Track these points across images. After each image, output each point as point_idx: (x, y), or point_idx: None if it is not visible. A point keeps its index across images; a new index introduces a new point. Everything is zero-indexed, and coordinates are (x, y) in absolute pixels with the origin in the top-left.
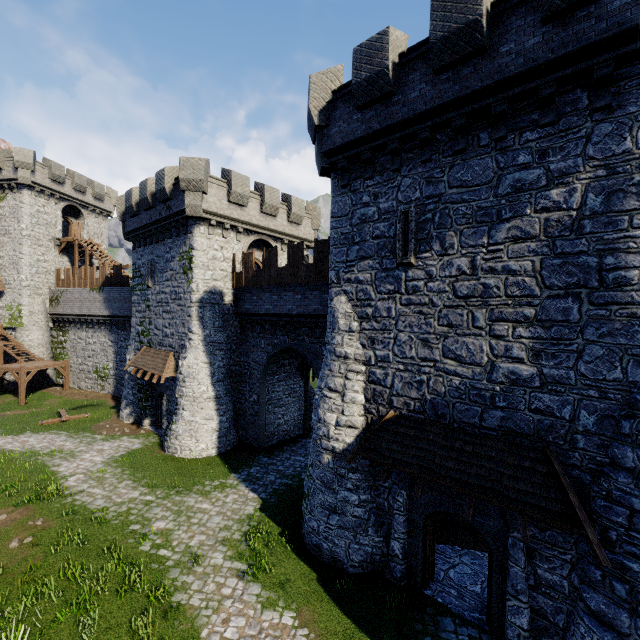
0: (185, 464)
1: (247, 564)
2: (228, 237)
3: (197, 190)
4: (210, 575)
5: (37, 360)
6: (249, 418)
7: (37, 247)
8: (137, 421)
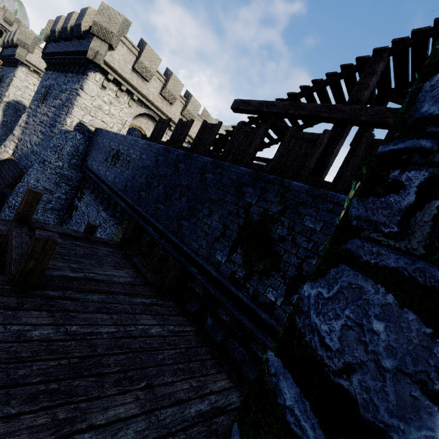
0: None
1: None
2: None
3: (25, 48)
4: None
5: None
6: None
7: None
8: None
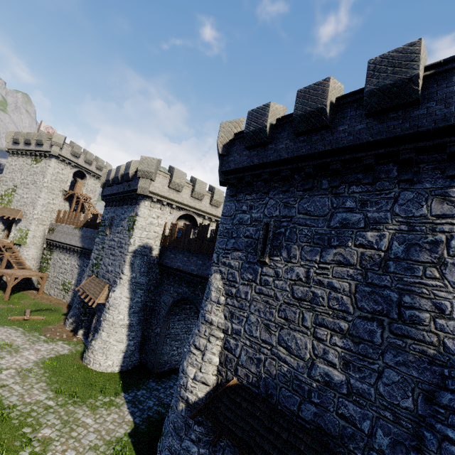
0: (92, 376)
1: None
2: (164, 210)
3: (148, 178)
4: None
5: (27, 269)
6: (151, 345)
7: (50, 194)
8: (75, 329)
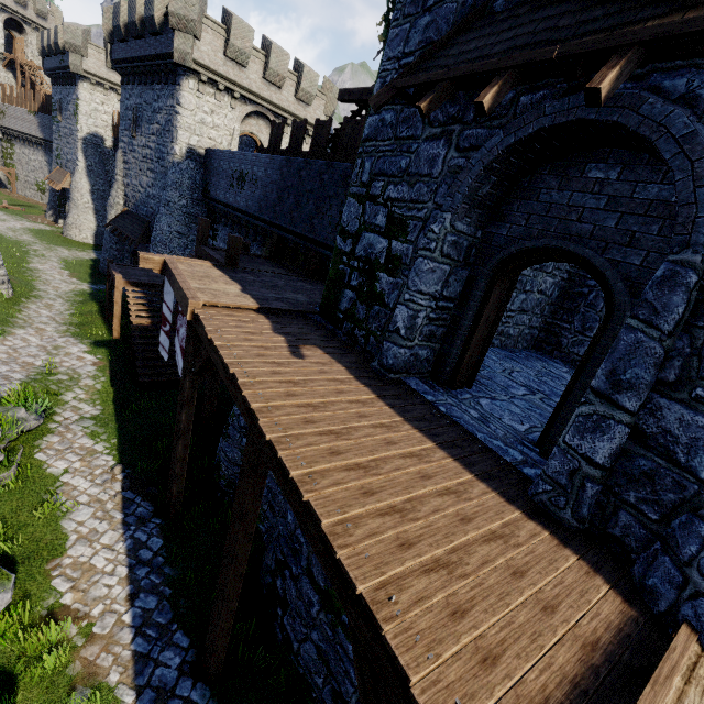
0: (70, 241)
1: (66, 263)
2: (109, 96)
3: (77, 53)
4: (46, 260)
5: None
6: None
7: None
8: (57, 221)
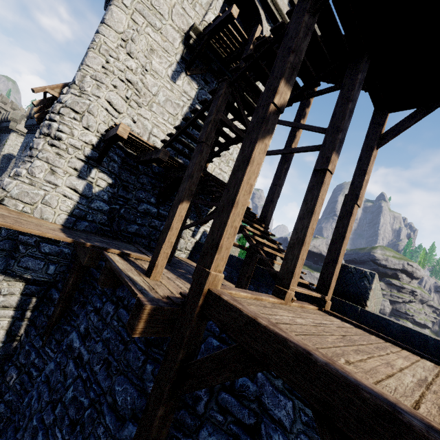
0: None
1: None
2: None
3: (15, 122)
4: None
5: None
6: None
7: None
8: None
